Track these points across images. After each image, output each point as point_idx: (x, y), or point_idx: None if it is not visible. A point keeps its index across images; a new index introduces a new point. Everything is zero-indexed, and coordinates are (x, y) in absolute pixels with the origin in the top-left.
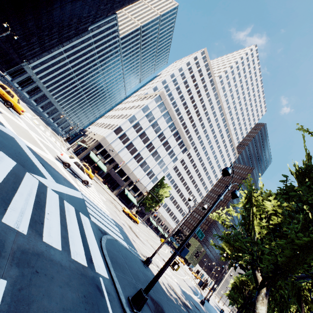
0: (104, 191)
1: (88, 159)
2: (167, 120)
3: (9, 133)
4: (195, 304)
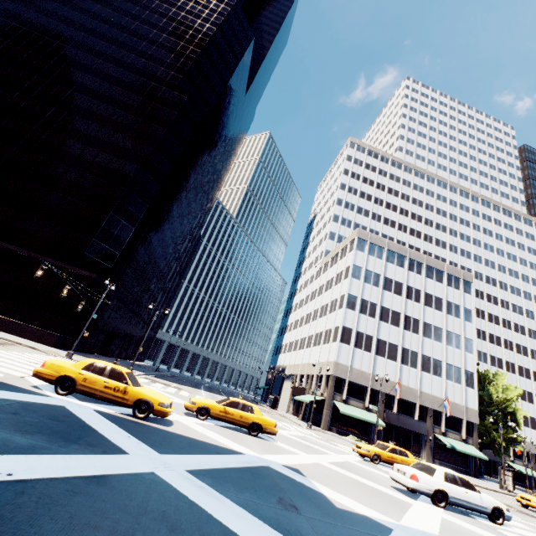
0: None
1: (338, 419)
2: (398, 261)
3: None
4: None
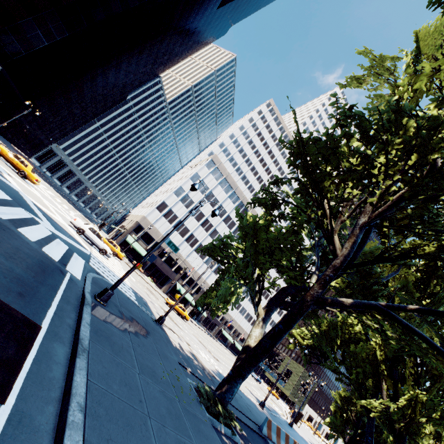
0: (143, 280)
1: (126, 246)
2: (226, 188)
3: (14, 188)
4: (239, 393)
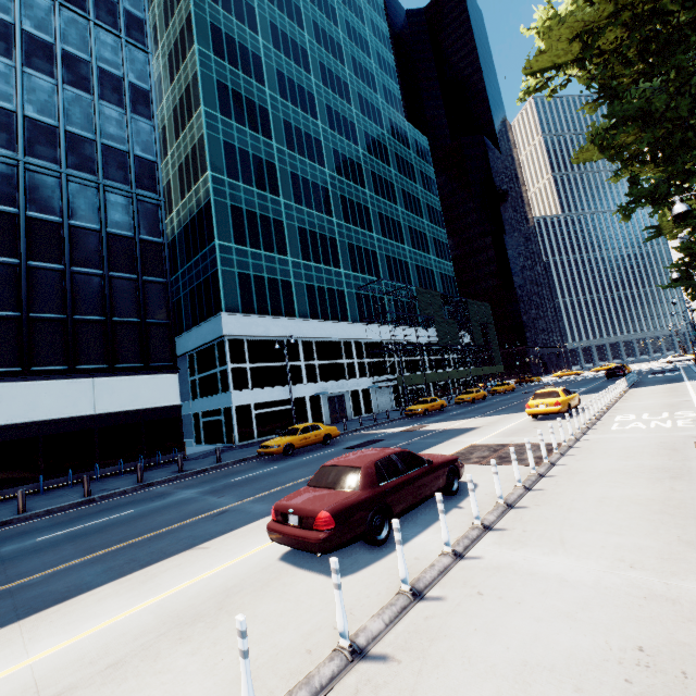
0: None
1: None
2: None
3: None
4: None
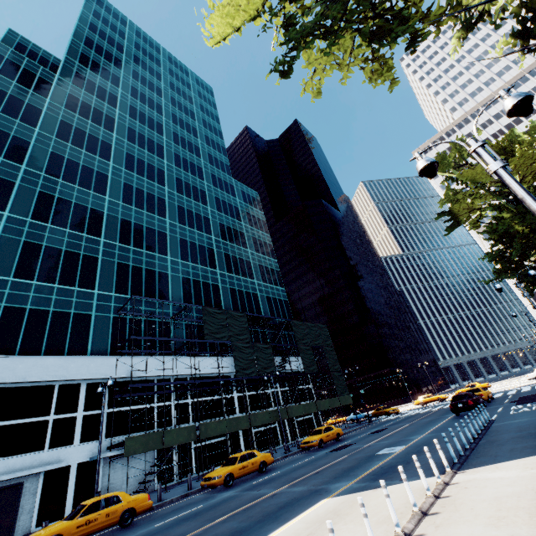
0: None
1: None
2: None
3: (494, 392)
4: None
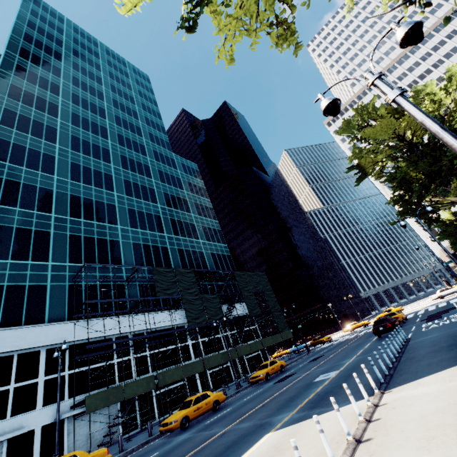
0: None
1: None
2: None
3: (407, 314)
4: None
